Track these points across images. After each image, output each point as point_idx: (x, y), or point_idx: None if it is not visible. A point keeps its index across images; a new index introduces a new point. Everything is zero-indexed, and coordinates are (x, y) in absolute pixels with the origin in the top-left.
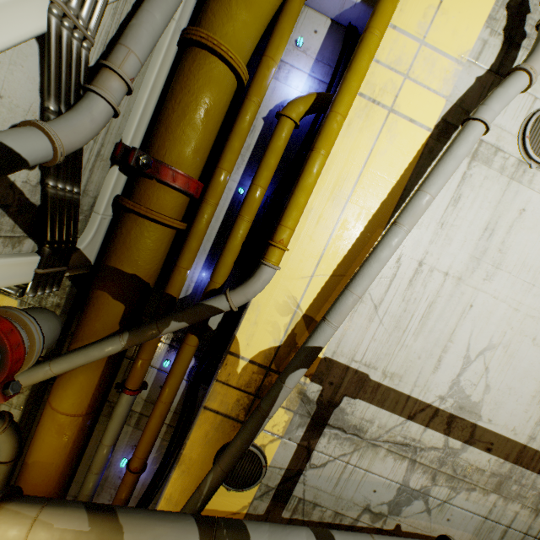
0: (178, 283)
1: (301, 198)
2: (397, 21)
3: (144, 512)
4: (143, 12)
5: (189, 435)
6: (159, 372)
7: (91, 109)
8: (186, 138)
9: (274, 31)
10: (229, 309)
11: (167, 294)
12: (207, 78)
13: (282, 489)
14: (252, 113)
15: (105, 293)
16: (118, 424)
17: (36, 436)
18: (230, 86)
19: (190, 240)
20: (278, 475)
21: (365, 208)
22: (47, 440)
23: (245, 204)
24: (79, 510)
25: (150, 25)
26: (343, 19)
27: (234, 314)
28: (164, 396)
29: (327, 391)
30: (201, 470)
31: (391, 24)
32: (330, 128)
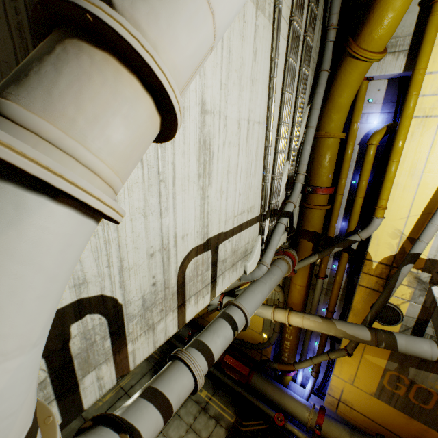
0: (332, 231)
1: (388, 184)
2: (432, 69)
3: (341, 321)
4: (304, 149)
5: (353, 297)
6: (330, 270)
7: (297, 188)
8: (323, 174)
9: (354, 109)
10: (360, 240)
11: (328, 236)
12: (327, 147)
13: (416, 329)
14: (351, 149)
15: (304, 239)
16: (319, 291)
17: (290, 294)
18: (337, 143)
19: (333, 212)
20: (412, 321)
21: (436, 174)
22: (294, 295)
23: (358, 190)
24: (316, 316)
25: (307, 152)
26: (395, 77)
27: (364, 241)
28: (337, 280)
29: (435, 277)
30: (363, 314)
31: (427, 72)
32: (396, 148)
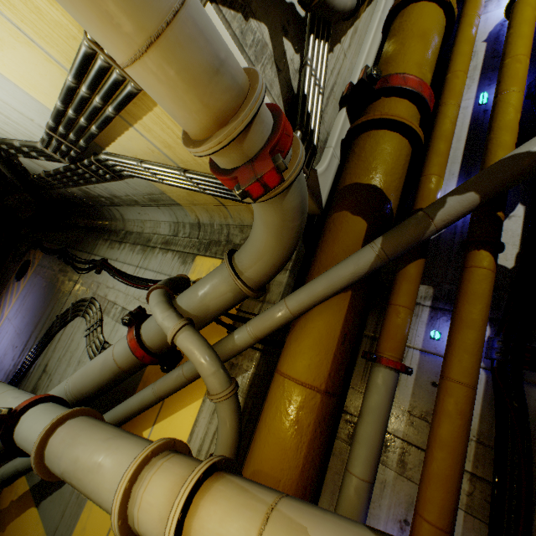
0: (430, 193)
1: None
2: None
3: None
4: None
5: None
6: (422, 356)
7: None
8: (408, 58)
9: None
10: None
11: (418, 210)
12: (417, 16)
13: None
14: (473, 22)
15: (341, 212)
16: (374, 431)
17: (259, 427)
18: (440, 20)
19: (434, 145)
20: None
21: None
22: (273, 428)
23: (503, 80)
24: (353, 524)
25: None
26: None
27: None
28: (456, 369)
29: None
30: None
31: None
32: None
